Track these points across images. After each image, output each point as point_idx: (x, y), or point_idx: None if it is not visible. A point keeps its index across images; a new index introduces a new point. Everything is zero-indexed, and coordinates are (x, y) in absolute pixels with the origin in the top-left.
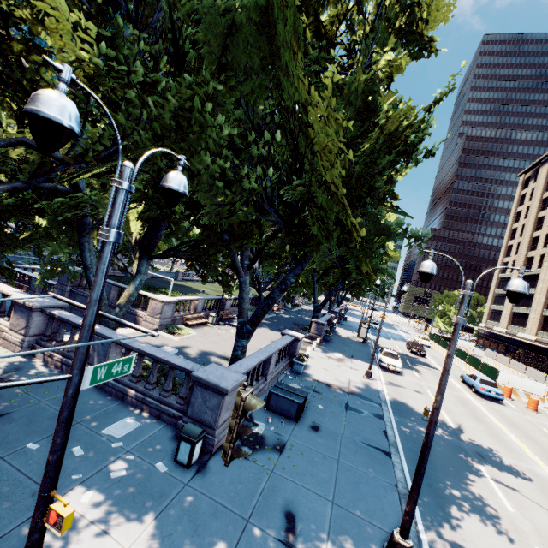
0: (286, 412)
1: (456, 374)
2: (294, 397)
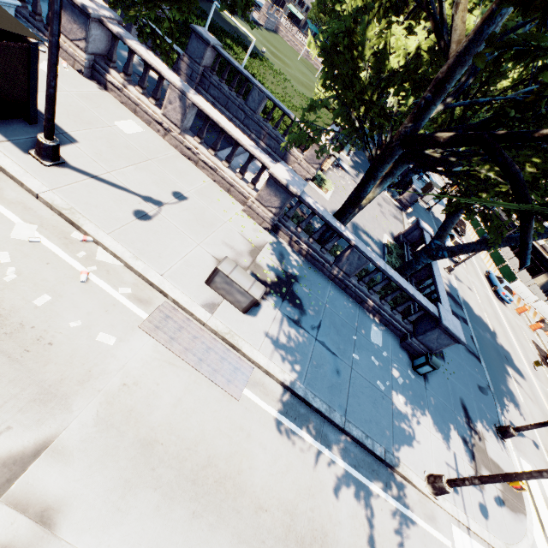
0: None
1: (480, 264)
2: None
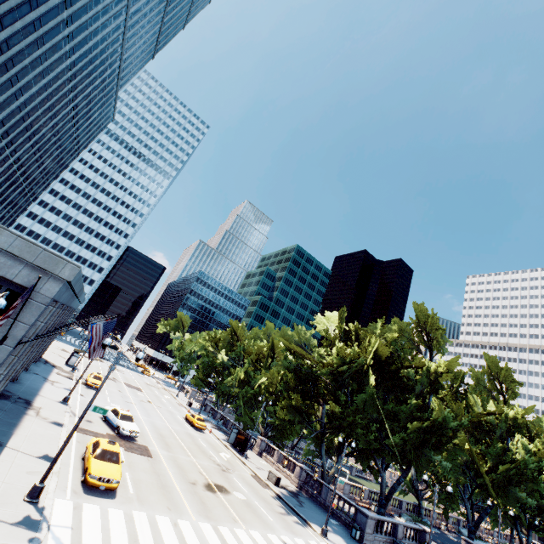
0: None
1: None
2: None
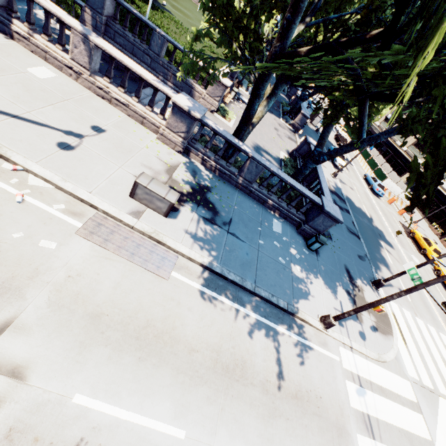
0: None
1: (360, 170)
2: None
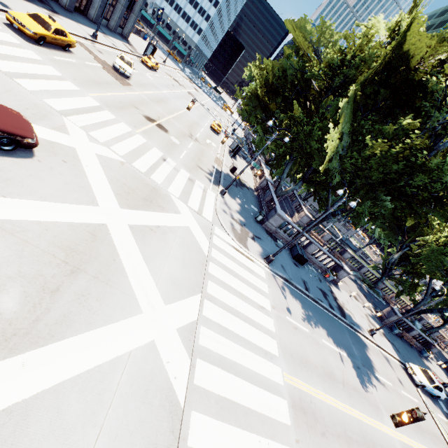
0: (293, 253)
1: None
2: (300, 251)
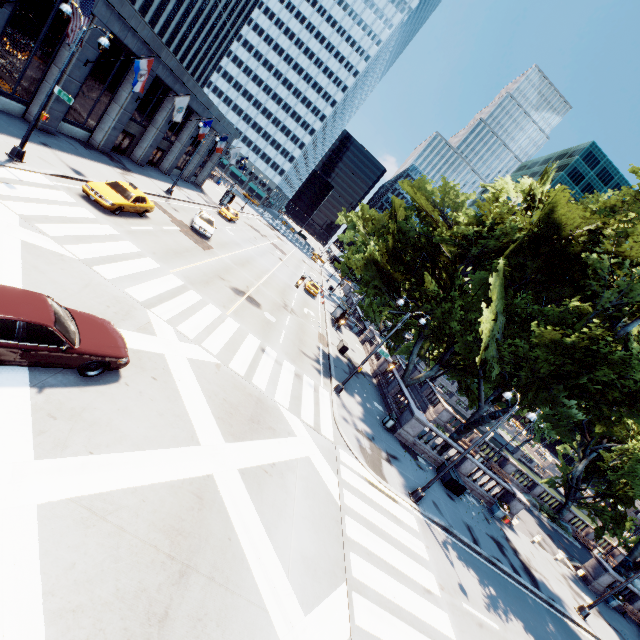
0: (443, 477)
1: None
2: (452, 474)
